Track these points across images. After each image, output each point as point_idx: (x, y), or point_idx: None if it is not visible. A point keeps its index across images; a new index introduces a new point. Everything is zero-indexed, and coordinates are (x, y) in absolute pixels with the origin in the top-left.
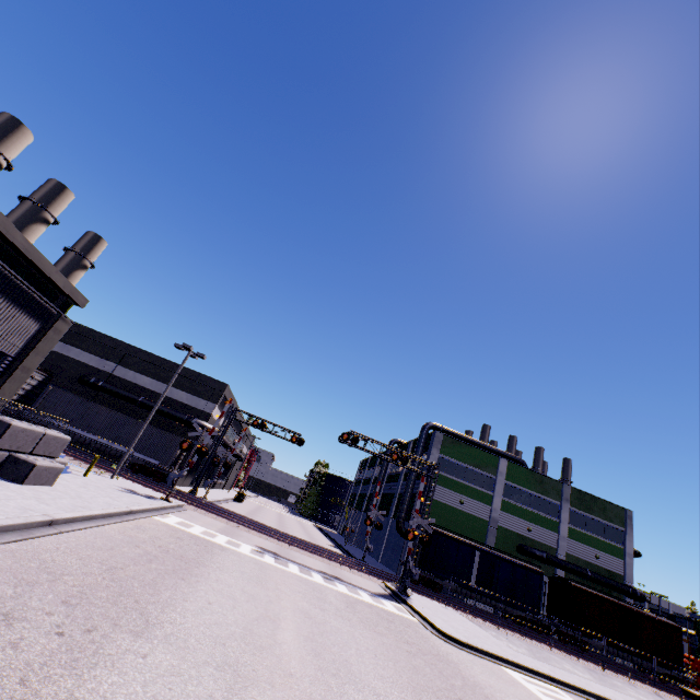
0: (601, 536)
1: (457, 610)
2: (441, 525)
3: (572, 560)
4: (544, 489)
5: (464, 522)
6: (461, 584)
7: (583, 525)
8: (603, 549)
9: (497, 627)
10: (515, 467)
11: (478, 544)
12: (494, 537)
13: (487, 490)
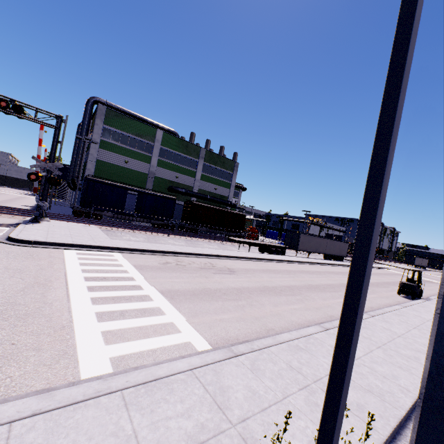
0: (220, 178)
1: (102, 227)
2: (110, 179)
3: (202, 192)
4: (188, 151)
5: (129, 176)
6: (116, 212)
7: (211, 172)
8: (220, 185)
9: (132, 231)
10: (169, 137)
11: (131, 186)
12: (152, 184)
13: (147, 153)
